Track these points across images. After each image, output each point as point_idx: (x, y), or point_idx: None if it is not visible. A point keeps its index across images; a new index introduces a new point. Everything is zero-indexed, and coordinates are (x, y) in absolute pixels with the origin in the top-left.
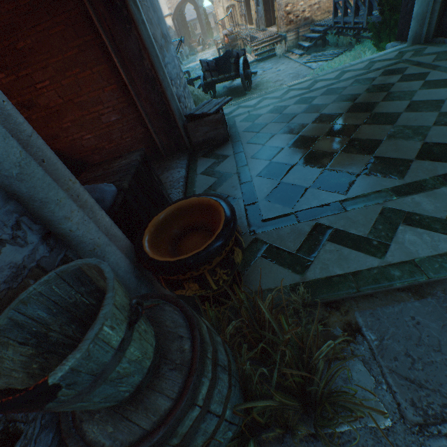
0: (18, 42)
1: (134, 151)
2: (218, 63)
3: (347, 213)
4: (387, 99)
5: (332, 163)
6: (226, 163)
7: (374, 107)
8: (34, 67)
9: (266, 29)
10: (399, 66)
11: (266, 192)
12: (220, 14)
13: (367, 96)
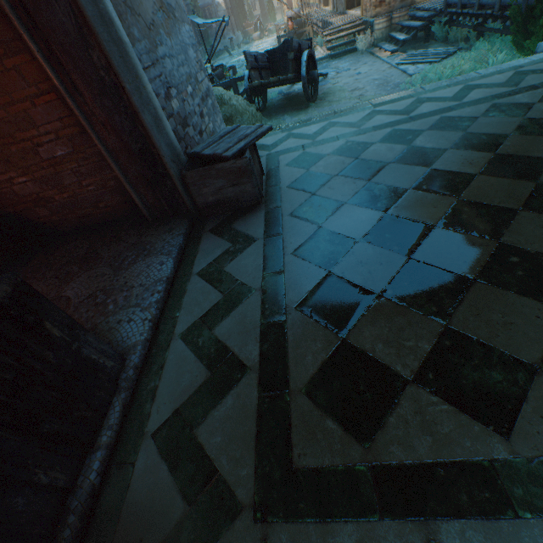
0: None
1: None
2: (273, 58)
3: (522, 530)
4: None
5: (463, 309)
6: (247, 256)
7: (541, 170)
8: None
9: (346, 12)
10: None
11: (310, 366)
12: None
13: (521, 142)
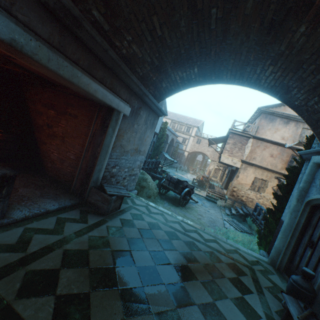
0: (69, 109)
1: (12, 170)
2: (178, 182)
3: None
4: (205, 283)
5: (102, 292)
6: (77, 225)
7: (190, 280)
8: (65, 118)
9: (223, 189)
10: (244, 268)
11: (40, 266)
12: (211, 167)
13: (199, 268)
